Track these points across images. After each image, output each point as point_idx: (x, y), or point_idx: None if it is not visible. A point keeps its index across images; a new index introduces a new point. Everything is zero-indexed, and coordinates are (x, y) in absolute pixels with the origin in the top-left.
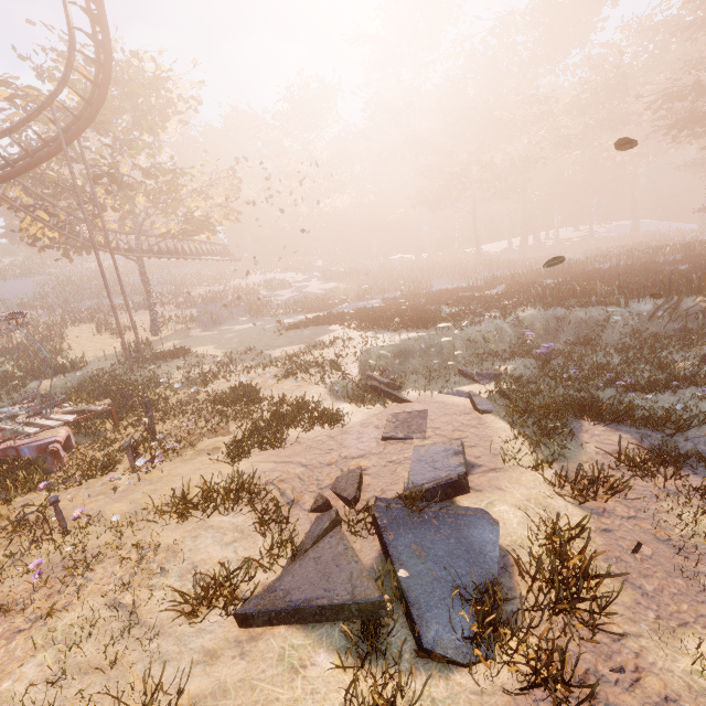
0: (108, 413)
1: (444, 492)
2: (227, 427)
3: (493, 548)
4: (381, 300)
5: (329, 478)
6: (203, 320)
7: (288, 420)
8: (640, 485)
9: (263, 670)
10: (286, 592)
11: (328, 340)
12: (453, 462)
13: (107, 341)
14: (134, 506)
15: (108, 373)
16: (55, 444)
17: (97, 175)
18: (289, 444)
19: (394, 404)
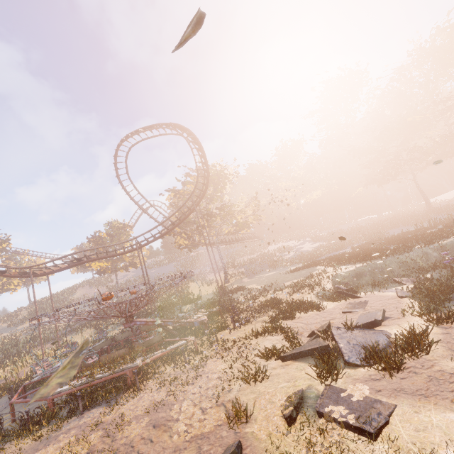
0: (218, 313)
1: (367, 326)
2: (268, 313)
3: (386, 341)
4: (350, 248)
5: (315, 327)
6: (248, 273)
7: (295, 308)
8: None
9: (291, 370)
10: (296, 350)
11: (315, 274)
12: (376, 317)
13: (206, 288)
14: (238, 337)
15: (212, 299)
16: (205, 320)
17: (203, 215)
18: (297, 318)
19: (351, 299)
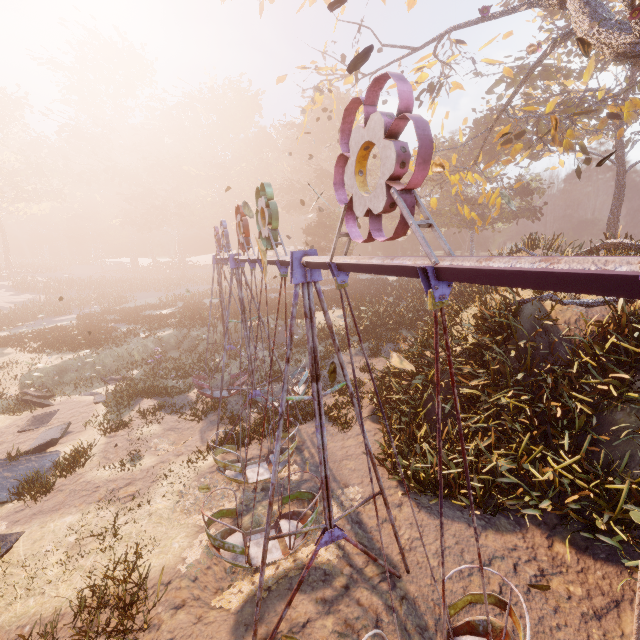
0: None
1: (40, 449)
2: None
3: (52, 463)
4: (76, 317)
5: None
6: None
7: None
8: (139, 422)
9: None
10: None
11: None
12: (57, 434)
13: None
14: None
15: None
16: None
17: None
18: None
19: (41, 409)
